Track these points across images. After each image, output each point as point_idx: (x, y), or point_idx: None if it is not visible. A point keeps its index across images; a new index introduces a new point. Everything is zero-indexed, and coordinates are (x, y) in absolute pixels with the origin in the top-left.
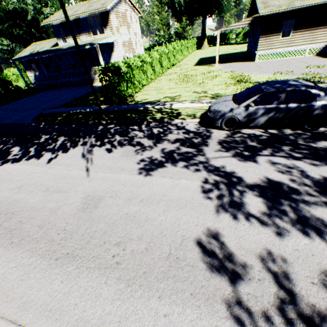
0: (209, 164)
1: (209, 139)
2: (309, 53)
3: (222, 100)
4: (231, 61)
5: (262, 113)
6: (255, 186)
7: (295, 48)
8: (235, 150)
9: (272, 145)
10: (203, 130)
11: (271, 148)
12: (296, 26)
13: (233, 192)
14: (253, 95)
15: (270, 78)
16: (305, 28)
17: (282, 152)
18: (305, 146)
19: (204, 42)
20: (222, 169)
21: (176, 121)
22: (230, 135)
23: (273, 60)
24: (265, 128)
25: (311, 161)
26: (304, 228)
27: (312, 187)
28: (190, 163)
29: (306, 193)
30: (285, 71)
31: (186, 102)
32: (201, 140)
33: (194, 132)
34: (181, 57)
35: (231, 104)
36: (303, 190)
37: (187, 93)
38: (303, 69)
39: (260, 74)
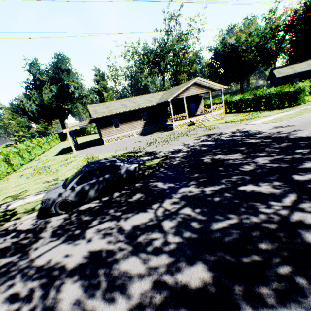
0: (31, 268)
1: (43, 231)
2: (136, 134)
3: (54, 187)
4: (88, 146)
5: (88, 188)
6: (77, 269)
7: (126, 133)
8: (68, 233)
9: (102, 212)
10: (40, 222)
11: (101, 215)
12: (120, 121)
13: (49, 293)
14: (76, 177)
15: (112, 154)
16: (127, 122)
17: (109, 216)
18: (125, 203)
19: (67, 135)
20: (46, 265)
21: (6, 225)
22: (67, 217)
23: (117, 141)
24: (101, 197)
25: (128, 214)
26: (112, 293)
27: (125, 240)
28: (4, 280)
29: (119, 249)
30: (122, 148)
31: (30, 196)
32: (32, 238)
33: (27, 230)
34: (41, 151)
35: (60, 190)
36: (117, 247)
37: (36, 185)
38: (133, 144)
39: (106, 153)
